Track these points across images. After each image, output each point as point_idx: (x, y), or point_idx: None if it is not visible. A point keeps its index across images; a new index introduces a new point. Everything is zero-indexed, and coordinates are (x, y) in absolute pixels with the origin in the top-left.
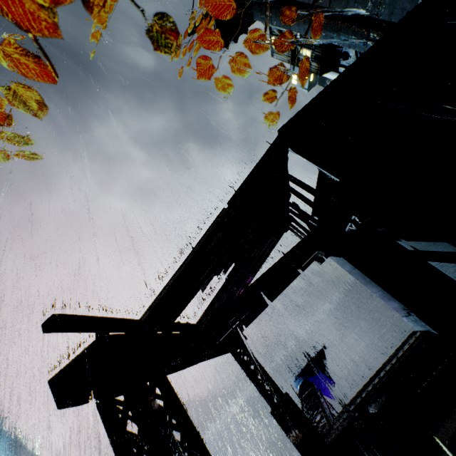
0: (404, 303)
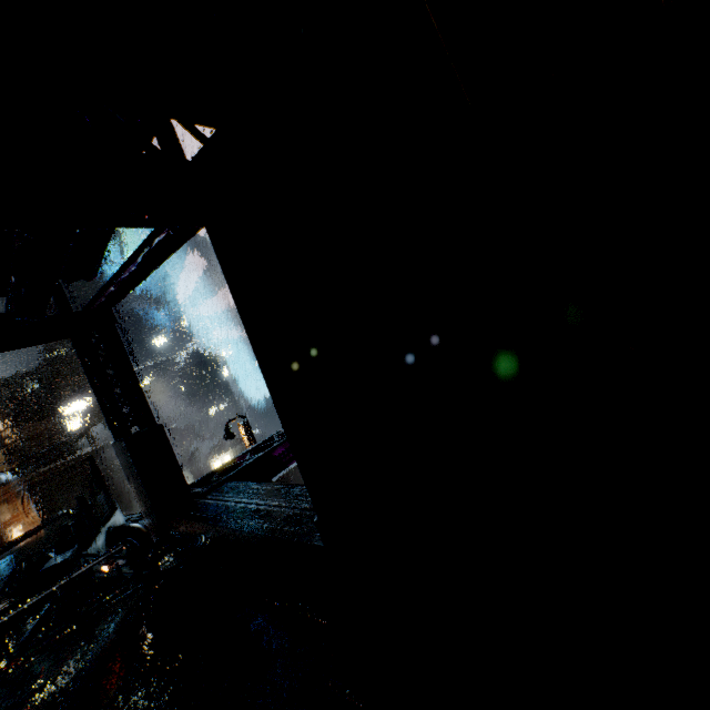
0: (305, 481)
